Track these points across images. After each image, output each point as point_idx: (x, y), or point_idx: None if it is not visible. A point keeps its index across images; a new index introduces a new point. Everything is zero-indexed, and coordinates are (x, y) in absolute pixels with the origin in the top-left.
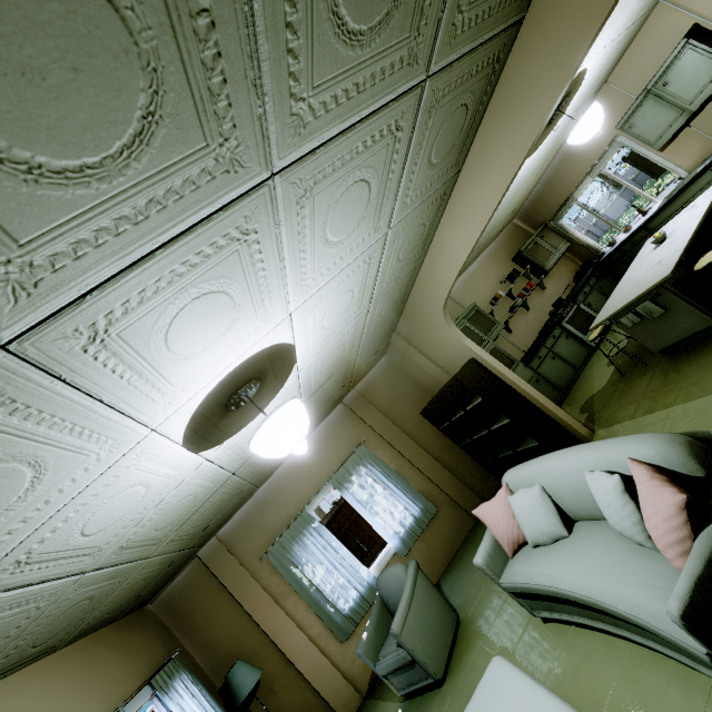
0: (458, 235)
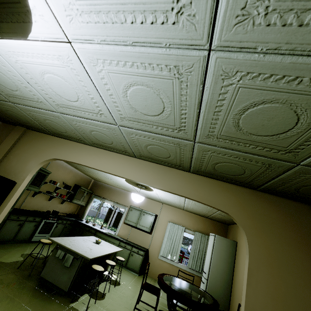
0: (104, 161)
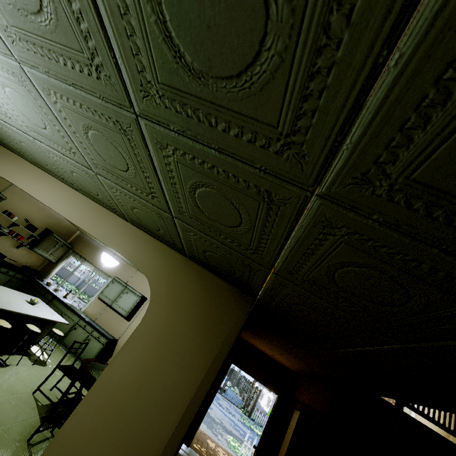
0: (41, 187)
